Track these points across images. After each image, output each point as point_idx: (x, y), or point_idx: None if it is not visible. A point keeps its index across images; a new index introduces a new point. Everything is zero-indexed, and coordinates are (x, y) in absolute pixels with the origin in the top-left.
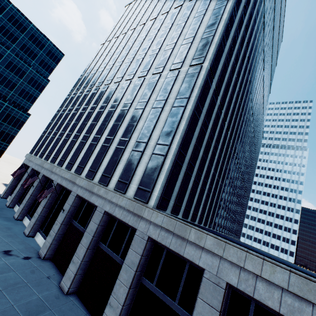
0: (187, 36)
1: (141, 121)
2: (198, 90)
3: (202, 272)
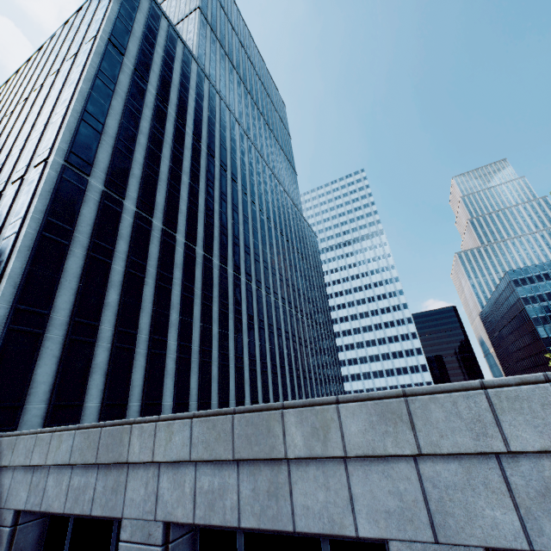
0: (39, 125)
1: None
2: (39, 199)
3: None
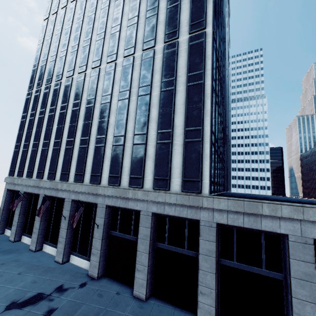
0: None
1: (153, 109)
2: (211, 61)
3: (279, 237)
